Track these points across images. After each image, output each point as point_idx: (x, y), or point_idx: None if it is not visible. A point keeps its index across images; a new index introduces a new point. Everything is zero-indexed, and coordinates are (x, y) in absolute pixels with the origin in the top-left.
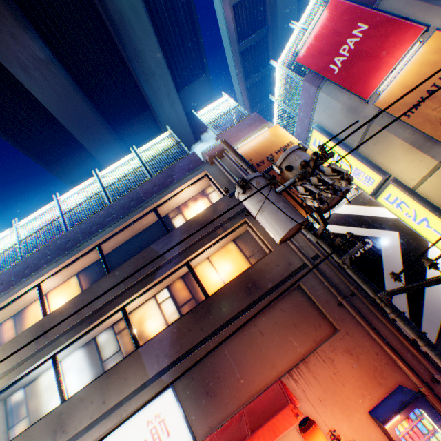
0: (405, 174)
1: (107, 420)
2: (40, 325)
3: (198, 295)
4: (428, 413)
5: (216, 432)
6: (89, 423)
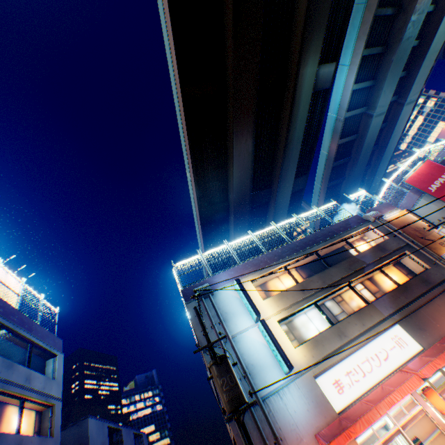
0: None
1: (369, 333)
2: (300, 285)
3: (382, 288)
4: None
5: (439, 339)
6: (359, 333)
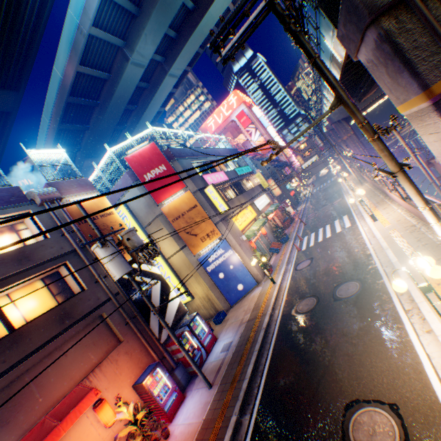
0: (166, 250)
1: None
2: None
3: None
4: (161, 369)
5: None
6: None
